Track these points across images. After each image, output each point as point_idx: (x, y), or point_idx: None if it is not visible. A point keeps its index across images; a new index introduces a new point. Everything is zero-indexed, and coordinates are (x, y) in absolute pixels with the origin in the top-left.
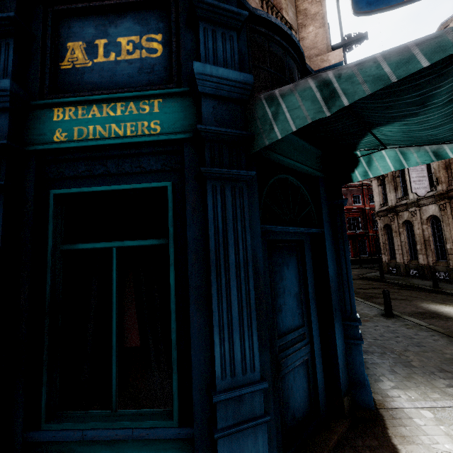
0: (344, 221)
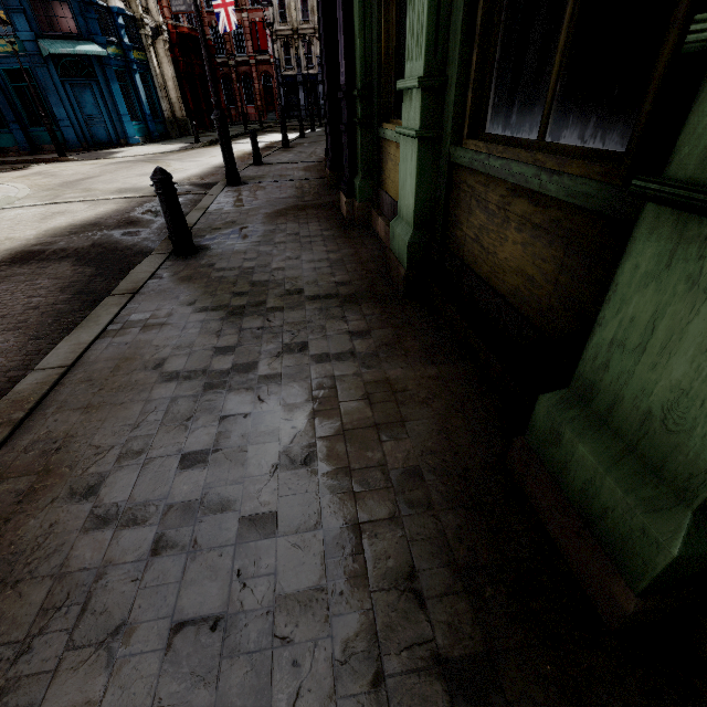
0: (108, 76)
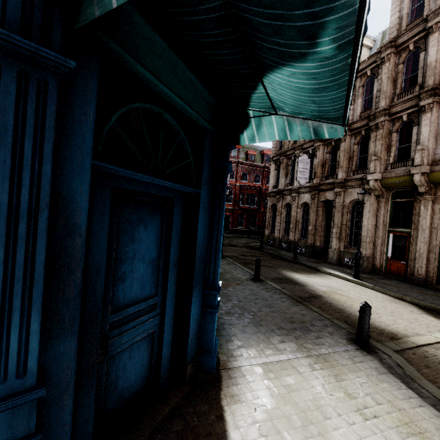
0: (224, 187)
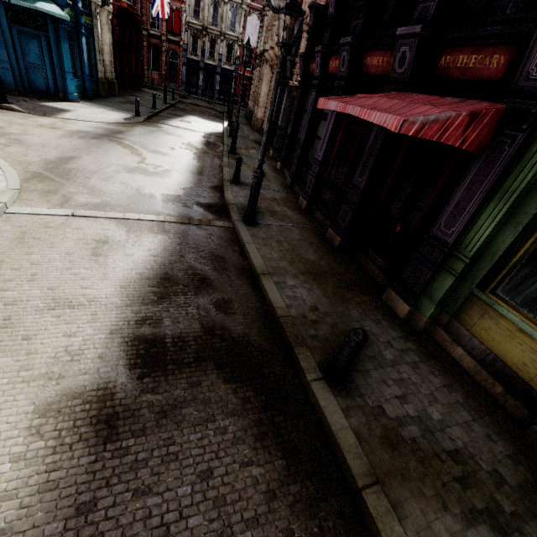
0: (60, 34)
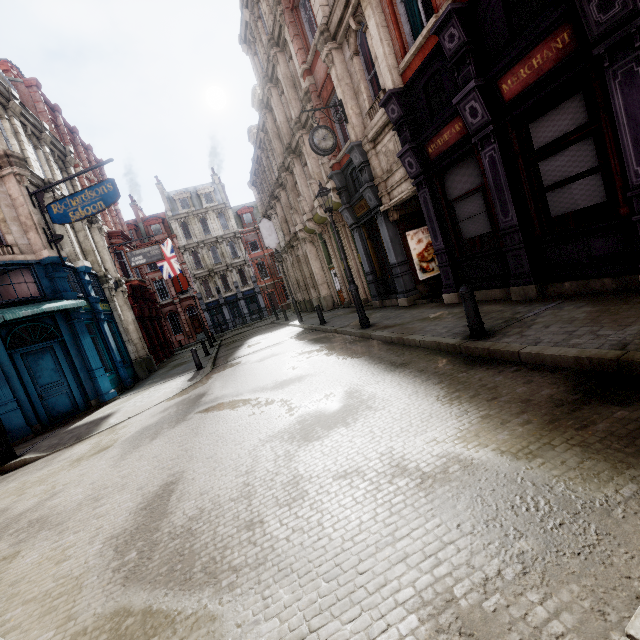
0: (77, 330)
